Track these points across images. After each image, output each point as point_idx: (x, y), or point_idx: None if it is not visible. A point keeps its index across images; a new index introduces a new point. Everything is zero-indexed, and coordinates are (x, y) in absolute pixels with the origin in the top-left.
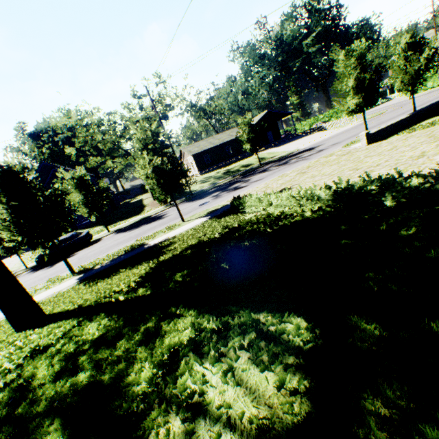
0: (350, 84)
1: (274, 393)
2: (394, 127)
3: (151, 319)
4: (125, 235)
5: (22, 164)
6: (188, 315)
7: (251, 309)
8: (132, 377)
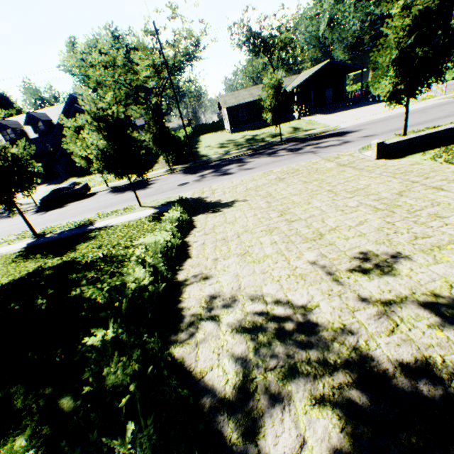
0: (397, 57)
1: None
2: (432, 138)
3: None
4: (107, 199)
5: None
6: None
7: None
8: None
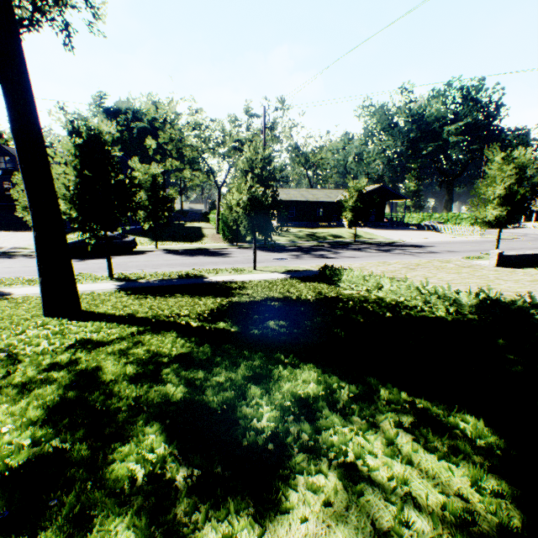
0: (497, 191)
1: (464, 487)
2: (533, 258)
3: (254, 358)
4: (178, 259)
5: (112, 136)
6: (307, 369)
7: (398, 389)
8: (245, 410)
